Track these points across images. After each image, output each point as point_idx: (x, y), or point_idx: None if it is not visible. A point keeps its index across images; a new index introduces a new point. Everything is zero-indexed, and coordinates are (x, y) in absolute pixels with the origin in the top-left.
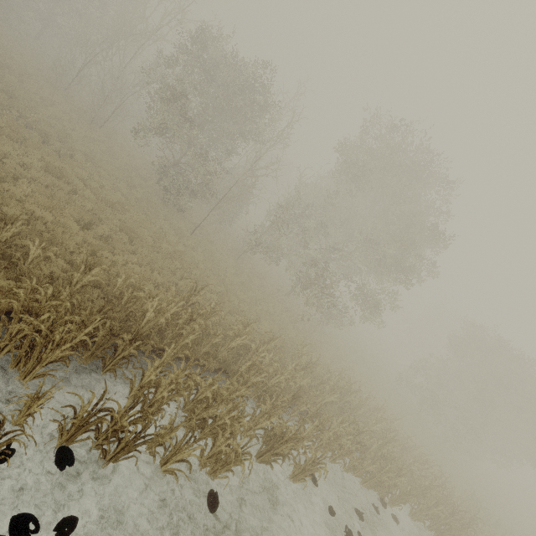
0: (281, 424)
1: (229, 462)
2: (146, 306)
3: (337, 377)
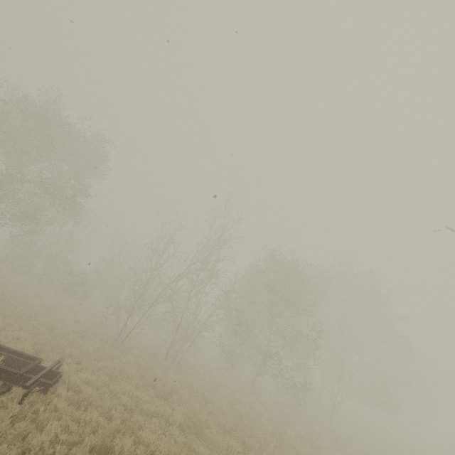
0: None
1: None
2: None
3: None
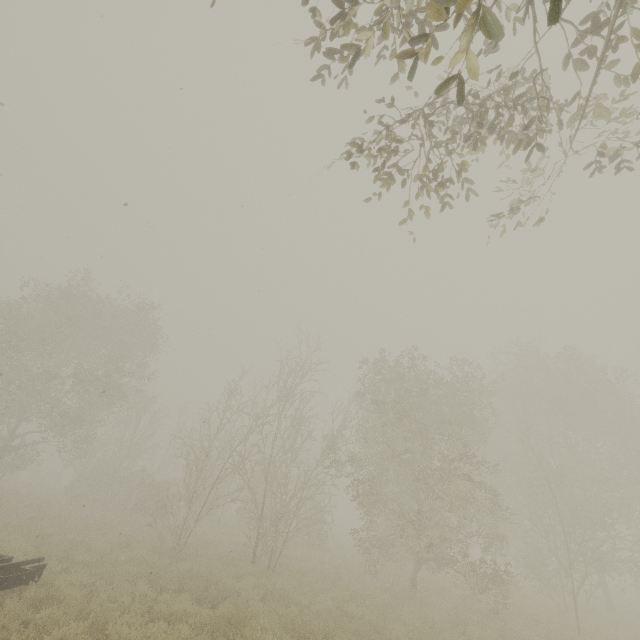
0: None
1: None
2: None
3: None
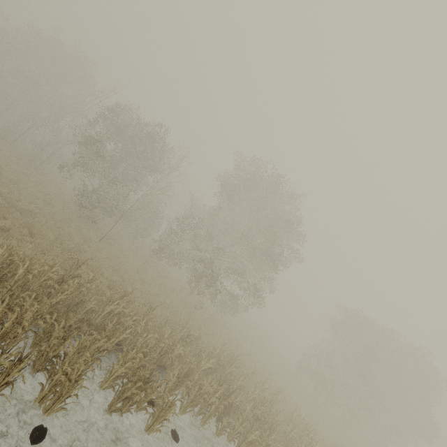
0: (134, 366)
1: (65, 394)
2: (19, 267)
3: (218, 349)
